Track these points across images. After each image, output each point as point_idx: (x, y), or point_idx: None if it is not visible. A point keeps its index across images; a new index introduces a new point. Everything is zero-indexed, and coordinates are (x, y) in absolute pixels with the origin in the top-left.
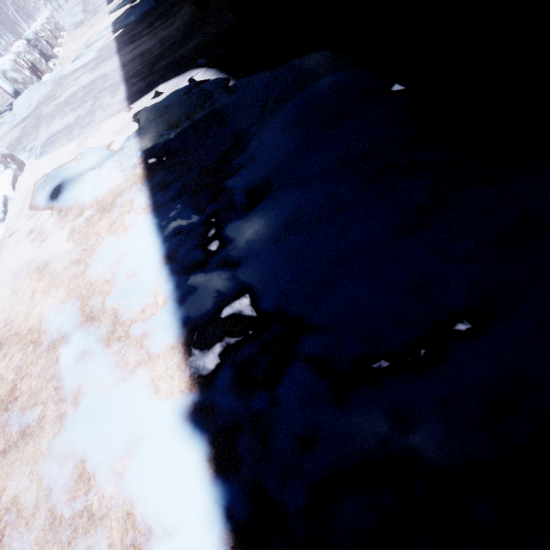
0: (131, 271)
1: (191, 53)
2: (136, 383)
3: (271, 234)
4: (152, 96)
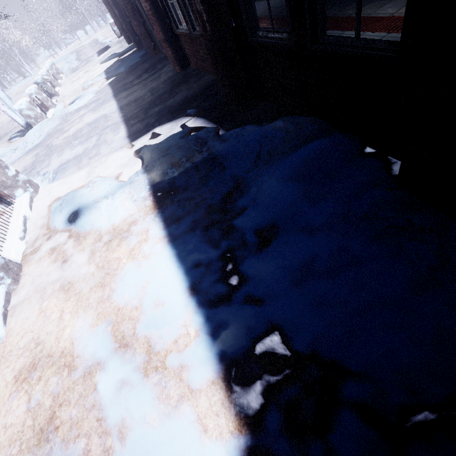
0: (158, 299)
1: (180, 104)
2: (182, 420)
3: (291, 276)
4: (150, 136)
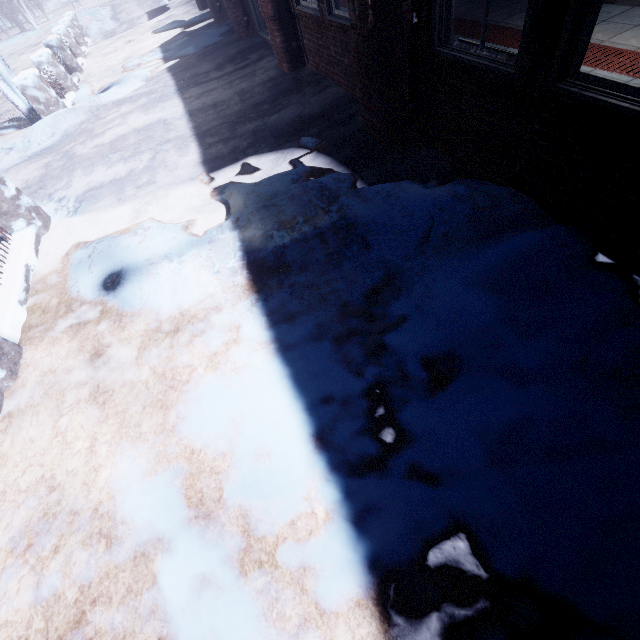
0: (261, 446)
1: (290, 125)
2: None
3: (488, 448)
4: (240, 169)
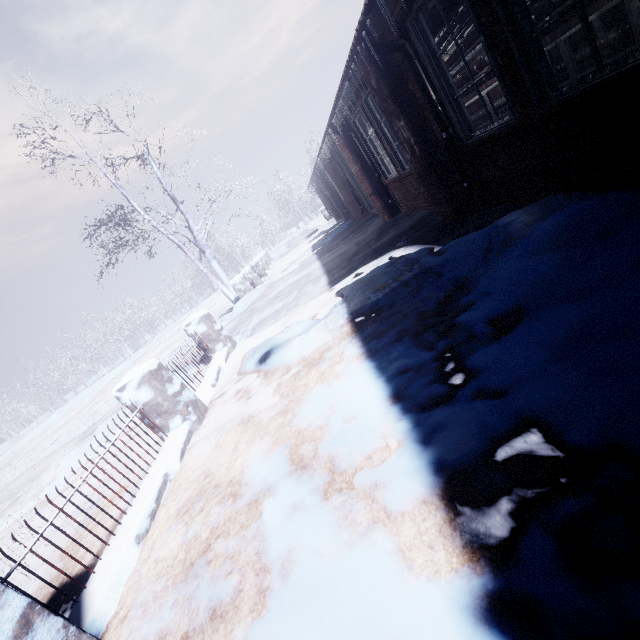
0: (349, 414)
1: (387, 242)
2: (373, 551)
3: (550, 350)
4: (352, 277)
